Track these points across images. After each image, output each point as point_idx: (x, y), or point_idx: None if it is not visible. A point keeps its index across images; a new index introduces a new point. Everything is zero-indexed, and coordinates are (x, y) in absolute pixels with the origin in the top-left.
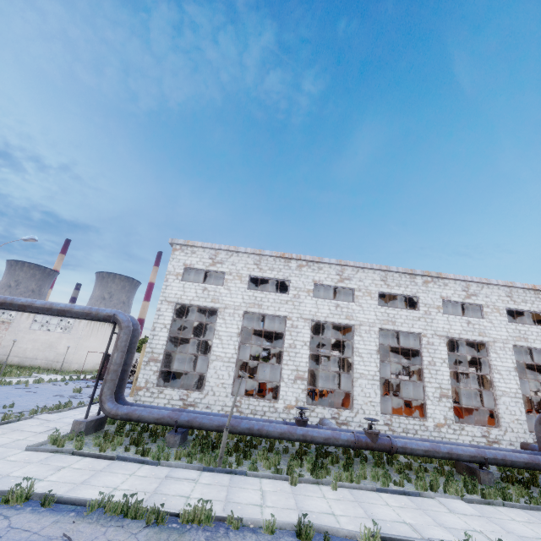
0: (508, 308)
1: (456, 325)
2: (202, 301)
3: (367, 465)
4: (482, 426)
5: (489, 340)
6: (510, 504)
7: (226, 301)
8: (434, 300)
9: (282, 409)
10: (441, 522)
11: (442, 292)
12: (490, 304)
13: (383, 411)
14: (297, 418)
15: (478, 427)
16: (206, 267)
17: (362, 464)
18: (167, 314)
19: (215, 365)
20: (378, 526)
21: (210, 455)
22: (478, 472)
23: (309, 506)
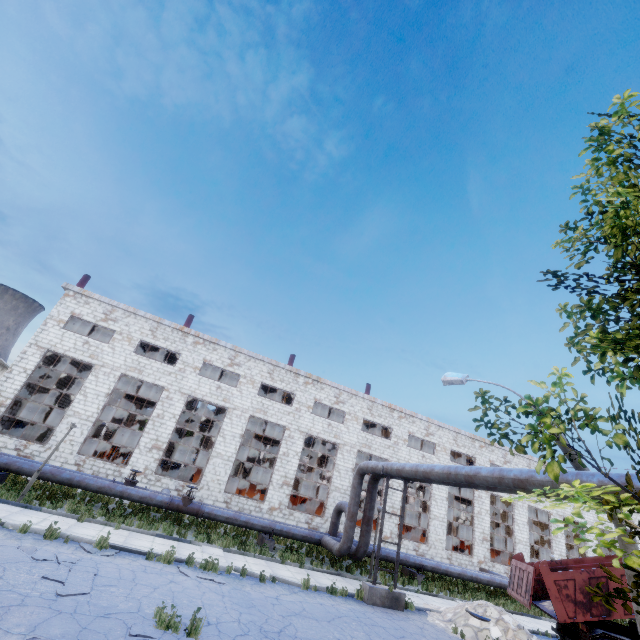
0: (366, 419)
1: (318, 425)
2: (79, 354)
3: (177, 527)
4: (309, 514)
5: (341, 442)
6: (259, 556)
7: (107, 359)
8: (307, 400)
9: (128, 475)
10: (182, 553)
11: (317, 394)
12: (352, 413)
13: (238, 493)
14: (127, 479)
15: (306, 514)
16: (96, 321)
17: (166, 522)
18: (33, 359)
19: (70, 421)
20: (124, 545)
21: (12, 491)
22: (264, 540)
23: (79, 531)
